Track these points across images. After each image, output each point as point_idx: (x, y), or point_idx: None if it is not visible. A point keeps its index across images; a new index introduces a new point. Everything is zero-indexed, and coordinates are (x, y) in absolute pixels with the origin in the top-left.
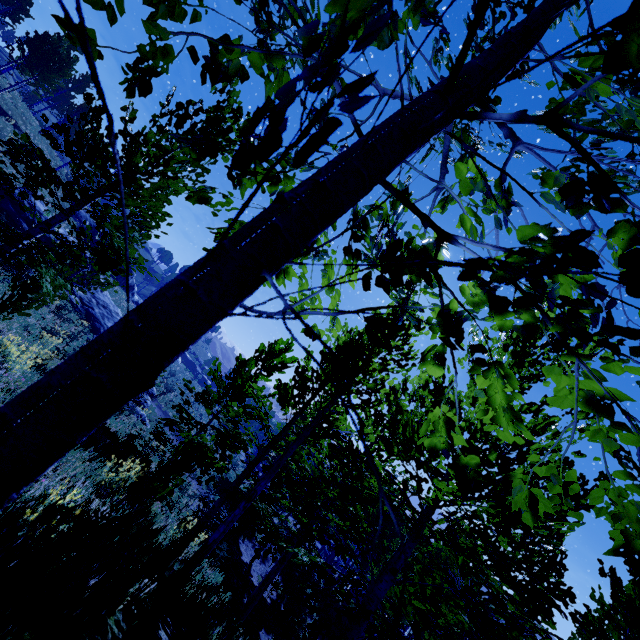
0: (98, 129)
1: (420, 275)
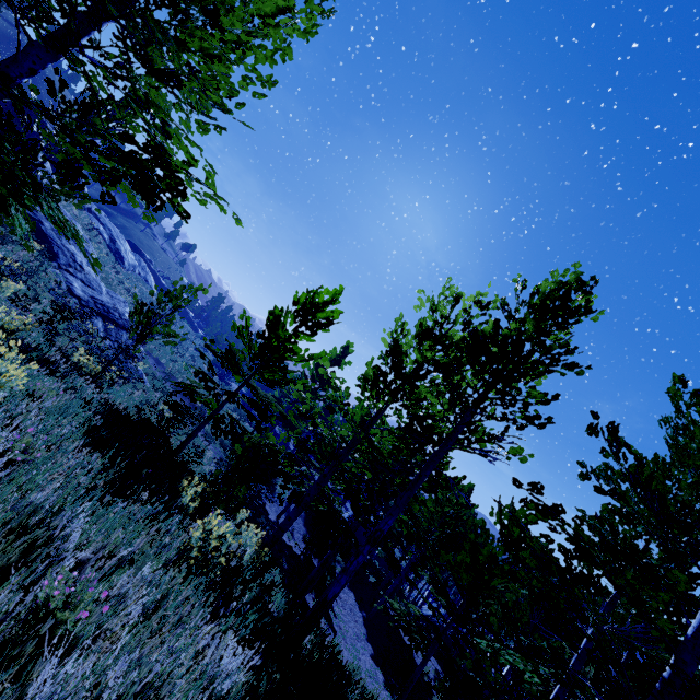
0: None
1: None
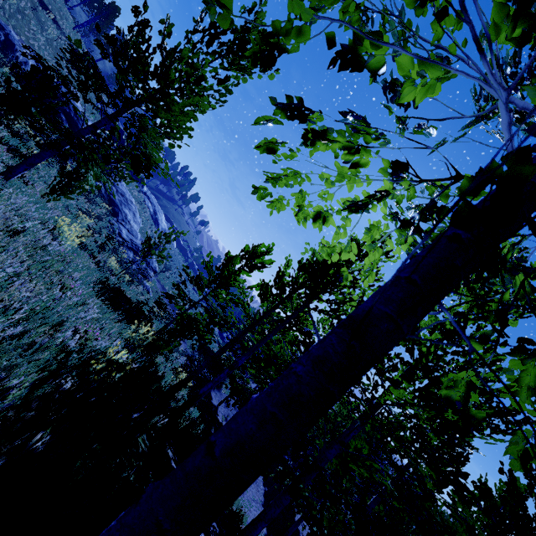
0: (142, 43)
1: (496, 274)
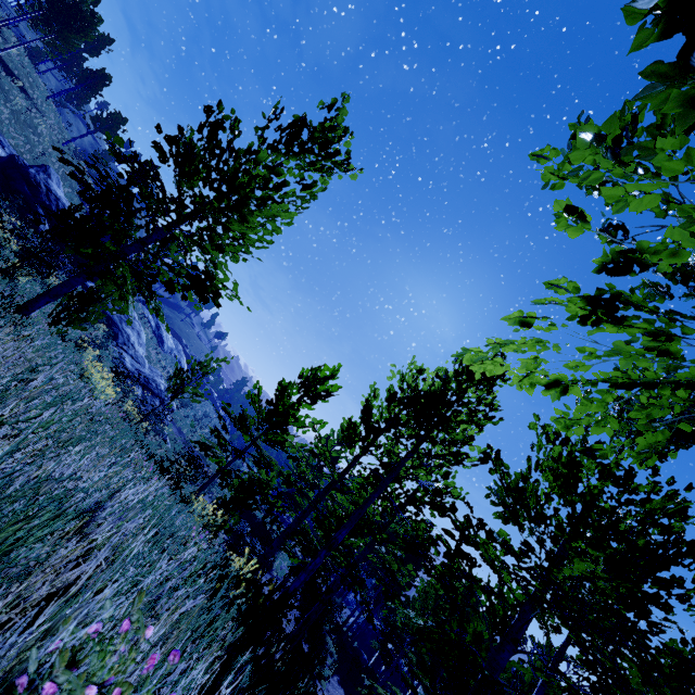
0: (217, 147)
1: None
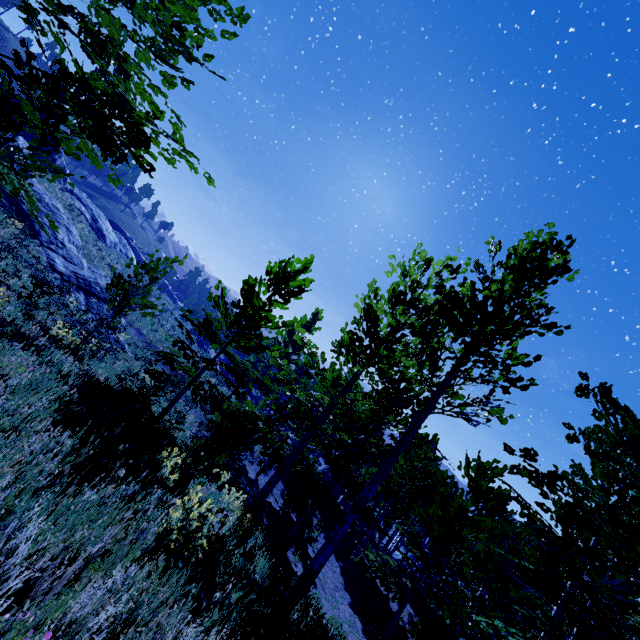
0: None
1: None
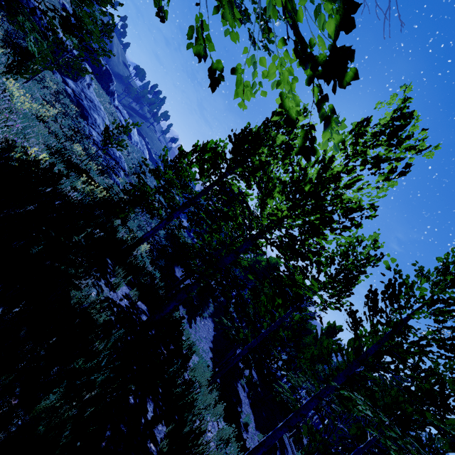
0: None
1: None
